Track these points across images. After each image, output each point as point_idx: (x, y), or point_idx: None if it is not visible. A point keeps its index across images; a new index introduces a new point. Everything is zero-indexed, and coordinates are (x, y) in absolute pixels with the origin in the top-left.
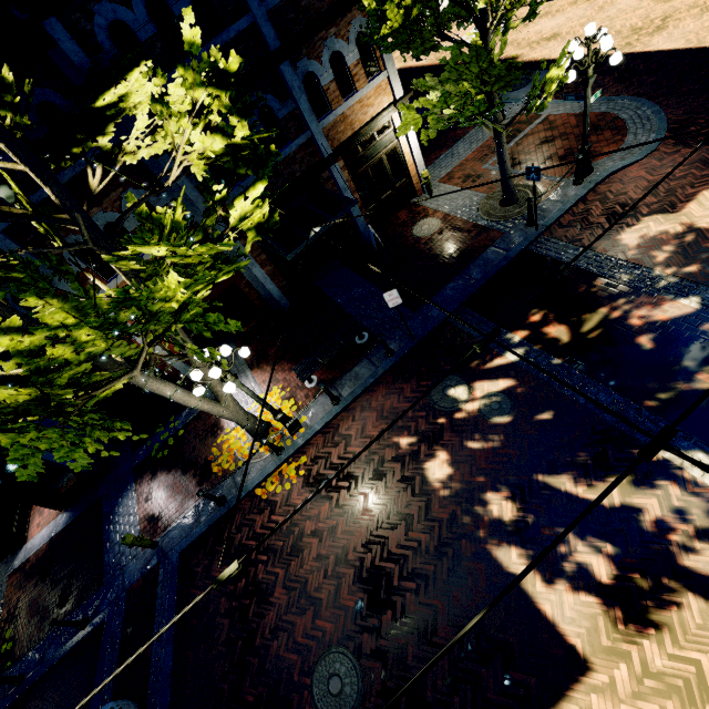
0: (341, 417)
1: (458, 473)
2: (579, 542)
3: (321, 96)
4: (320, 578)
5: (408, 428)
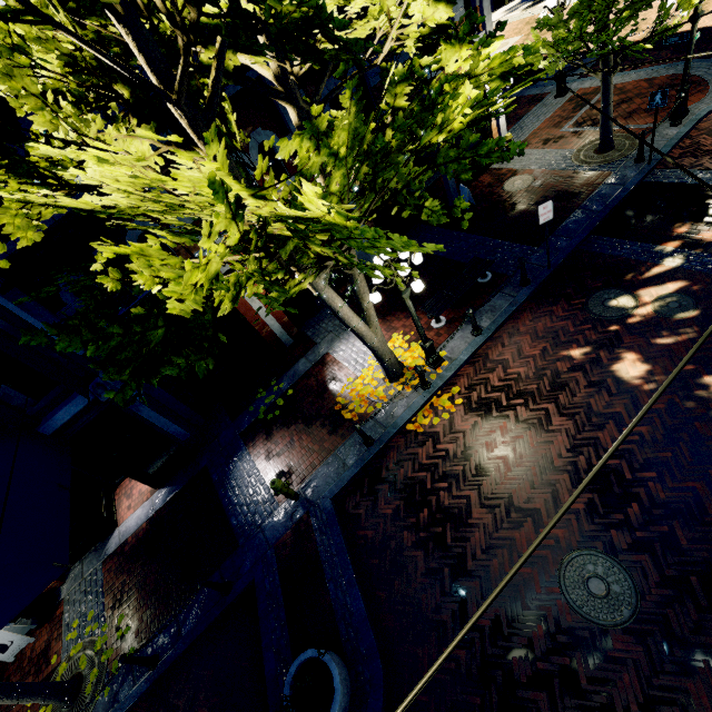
0: (487, 346)
1: (657, 367)
2: None
3: None
4: (527, 490)
5: (575, 341)
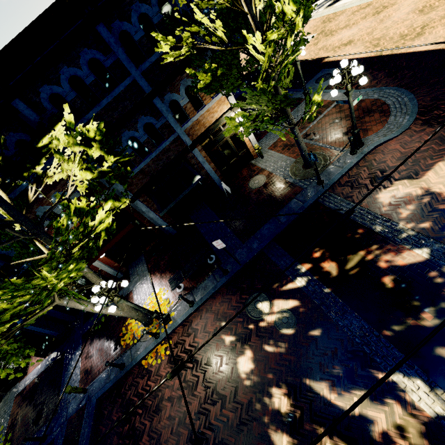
0: (194, 315)
1: (256, 369)
2: (328, 439)
3: (183, 111)
4: (168, 433)
5: (231, 329)
